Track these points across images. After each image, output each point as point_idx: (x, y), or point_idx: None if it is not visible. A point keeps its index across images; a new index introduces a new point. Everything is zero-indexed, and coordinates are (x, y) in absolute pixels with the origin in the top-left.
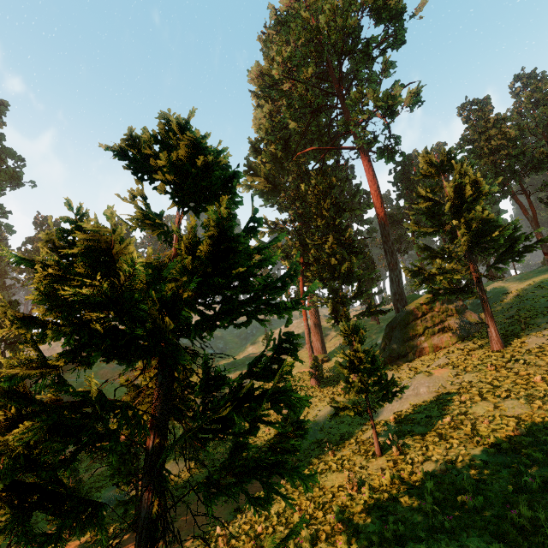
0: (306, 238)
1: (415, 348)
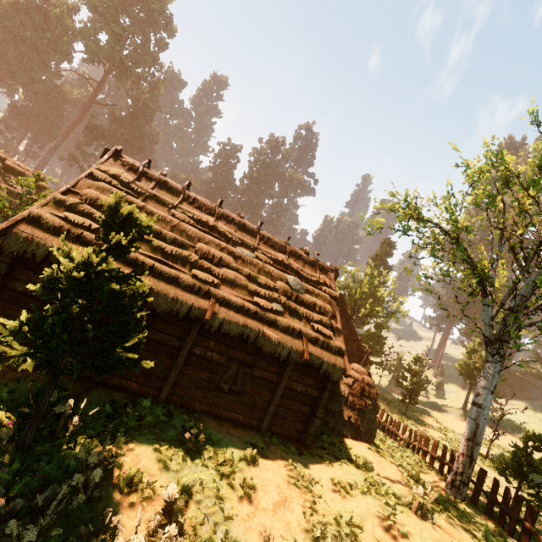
0: (471, 310)
1: (502, 390)
